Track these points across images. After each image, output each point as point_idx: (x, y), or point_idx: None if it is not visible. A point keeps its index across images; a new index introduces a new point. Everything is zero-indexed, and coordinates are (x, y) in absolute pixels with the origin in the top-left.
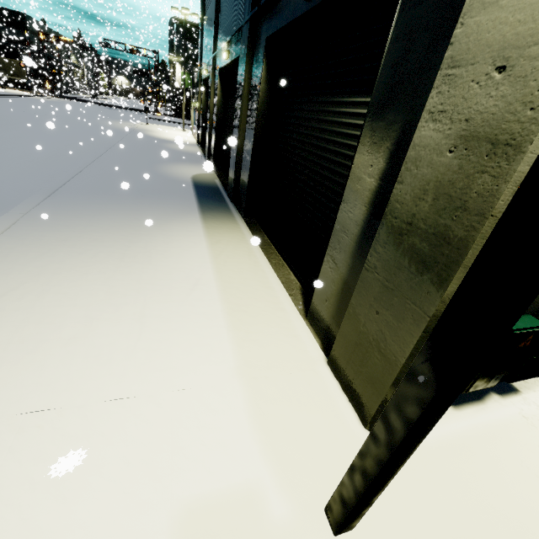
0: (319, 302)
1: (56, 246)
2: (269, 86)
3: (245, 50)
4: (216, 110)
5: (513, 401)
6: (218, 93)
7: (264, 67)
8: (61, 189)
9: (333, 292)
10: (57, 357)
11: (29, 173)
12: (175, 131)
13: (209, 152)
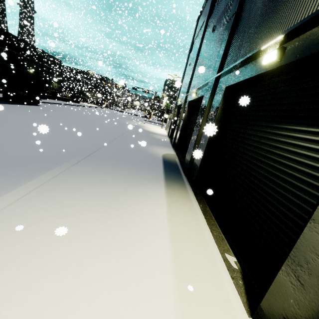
0: (272, 313)
1: (74, 193)
2: (223, 112)
3: (209, 93)
4: (183, 121)
5: None
6: (185, 112)
7: (222, 102)
8: (91, 155)
9: (296, 316)
10: (27, 316)
11: (81, 143)
12: (157, 128)
13: (174, 141)
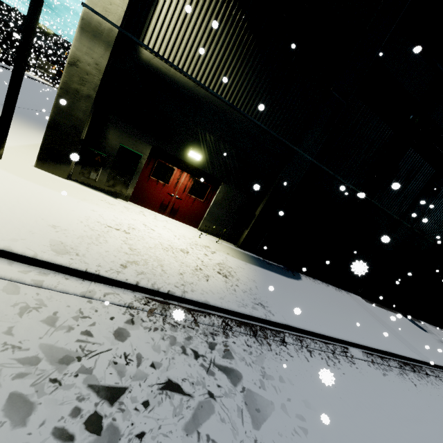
0: None
1: None
2: None
3: None
4: None
5: (108, 196)
6: None
7: None
8: None
9: None
10: None
11: None
12: None
13: None
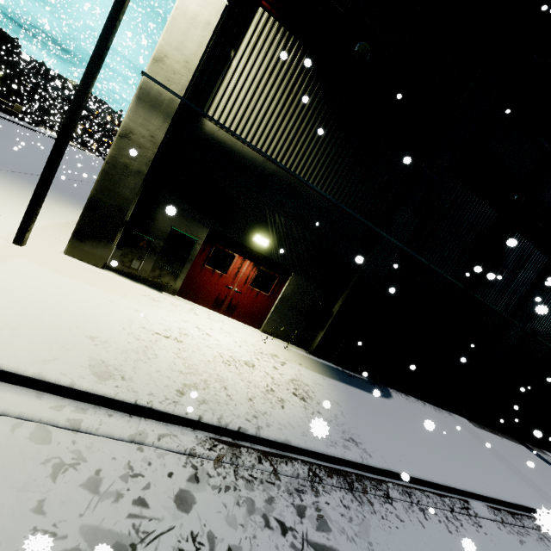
0: None
1: None
2: None
3: None
4: None
5: (152, 290)
6: None
7: None
8: (28, 174)
9: None
10: None
11: (19, 166)
12: None
13: None
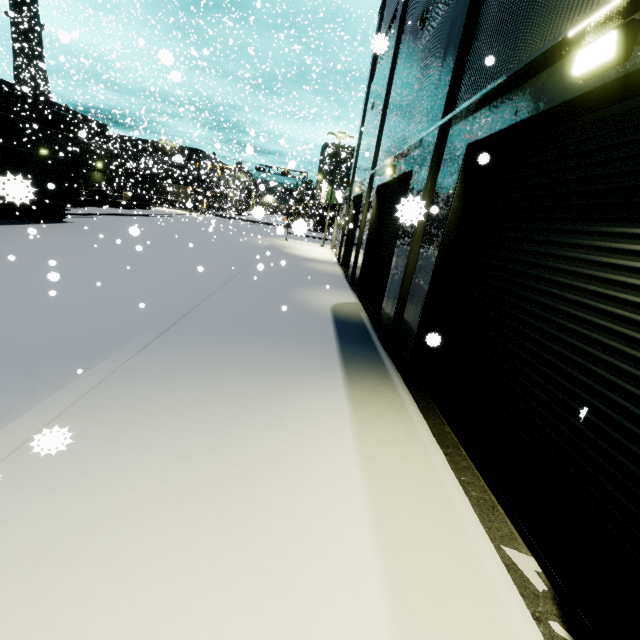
0: None
1: (138, 427)
2: (465, 204)
3: (427, 163)
4: (368, 229)
5: None
6: (373, 211)
7: (460, 181)
8: (178, 324)
9: None
10: None
11: (156, 298)
12: (314, 247)
13: (353, 274)
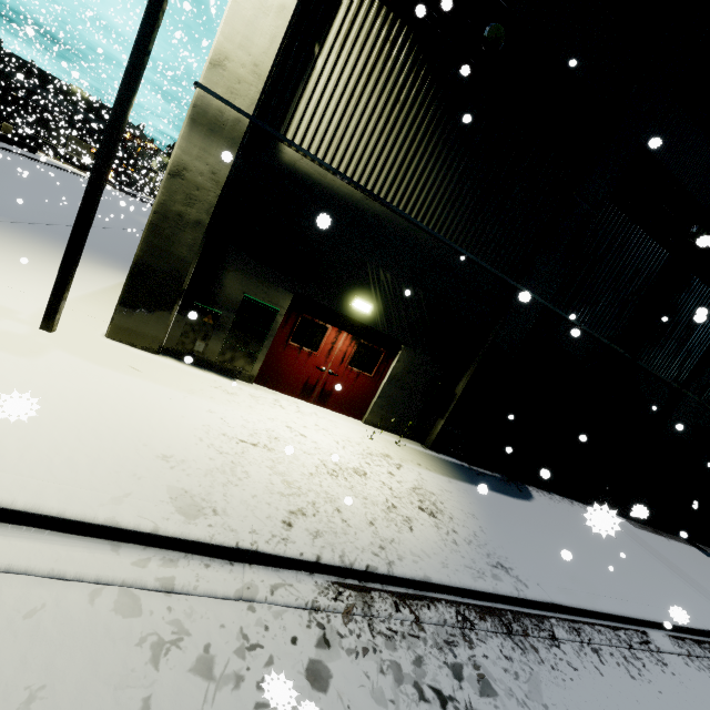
0: None
1: (2, 237)
2: None
3: None
4: None
5: (222, 379)
6: None
7: None
8: (37, 224)
9: None
10: None
11: (23, 213)
12: None
13: None
